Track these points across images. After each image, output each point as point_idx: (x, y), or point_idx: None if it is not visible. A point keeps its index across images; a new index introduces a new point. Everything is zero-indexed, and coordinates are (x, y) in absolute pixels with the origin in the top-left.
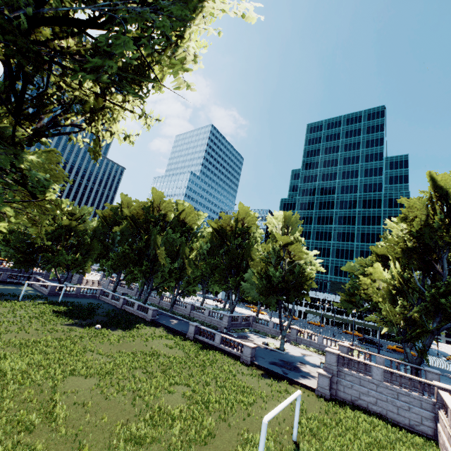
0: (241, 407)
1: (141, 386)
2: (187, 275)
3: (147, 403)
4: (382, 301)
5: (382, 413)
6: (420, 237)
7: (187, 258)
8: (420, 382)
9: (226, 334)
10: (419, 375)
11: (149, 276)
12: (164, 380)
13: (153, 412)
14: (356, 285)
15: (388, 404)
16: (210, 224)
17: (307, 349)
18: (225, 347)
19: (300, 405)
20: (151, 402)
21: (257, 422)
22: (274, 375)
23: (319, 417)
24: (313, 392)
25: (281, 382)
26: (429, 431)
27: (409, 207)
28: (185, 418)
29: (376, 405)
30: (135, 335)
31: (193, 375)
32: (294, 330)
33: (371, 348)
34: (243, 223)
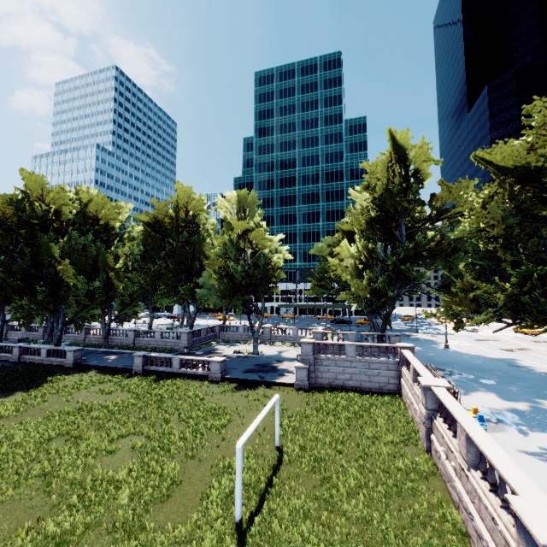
0: (213, 434)
1: (61, 462)
2: (119, 294)
3: (72, 482)
4: (351, 278)
5: (357, 385)
6: (382, 205)
7: (112, 271)
8: (386, 348)
9: (188, 354)
10: (384, 341)
11: (53, 307)
12: (101, 438)
13: (84, 490)
14: (325, 268)
15: (361, 376)
16: (138, 218)
17: (283, 345)
18: (187, 371)
19: (280, 406)
20: (79, 478)
21: (234, 443)
22: (250, 384)
23: (301, 411)
24: (292, 387)
25: (258, 388)
26: (395, 387)
27: (372, 172)
28: (137, 478)
29: (351, 380)
30: (48, 392)
31: (146, 417)
32: (267, 330)
33: (342, 327)
34: (187, 211)
